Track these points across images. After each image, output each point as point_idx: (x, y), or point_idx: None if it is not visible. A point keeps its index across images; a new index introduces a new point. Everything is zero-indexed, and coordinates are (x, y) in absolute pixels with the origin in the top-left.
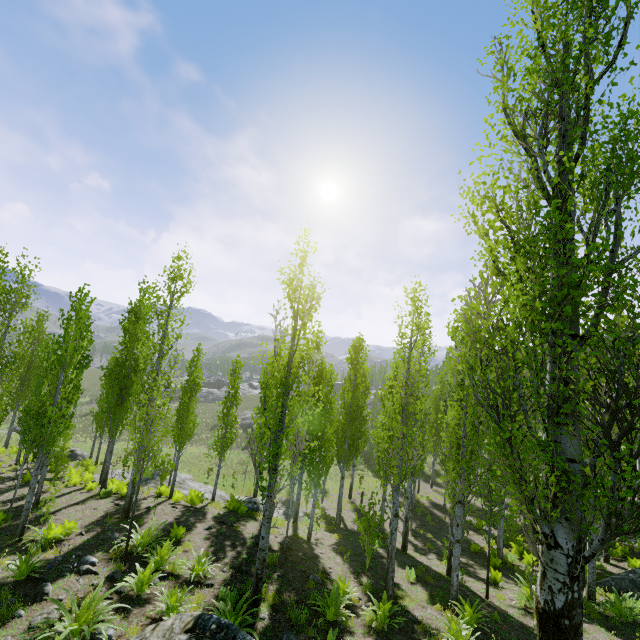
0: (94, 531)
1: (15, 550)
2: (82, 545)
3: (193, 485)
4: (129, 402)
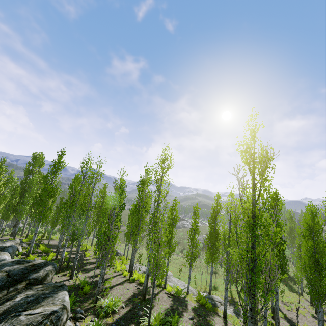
0: (129, 306)
1: (93, 312)
2: (123, 316)
3: (174, 279)
4: (141, 228)
